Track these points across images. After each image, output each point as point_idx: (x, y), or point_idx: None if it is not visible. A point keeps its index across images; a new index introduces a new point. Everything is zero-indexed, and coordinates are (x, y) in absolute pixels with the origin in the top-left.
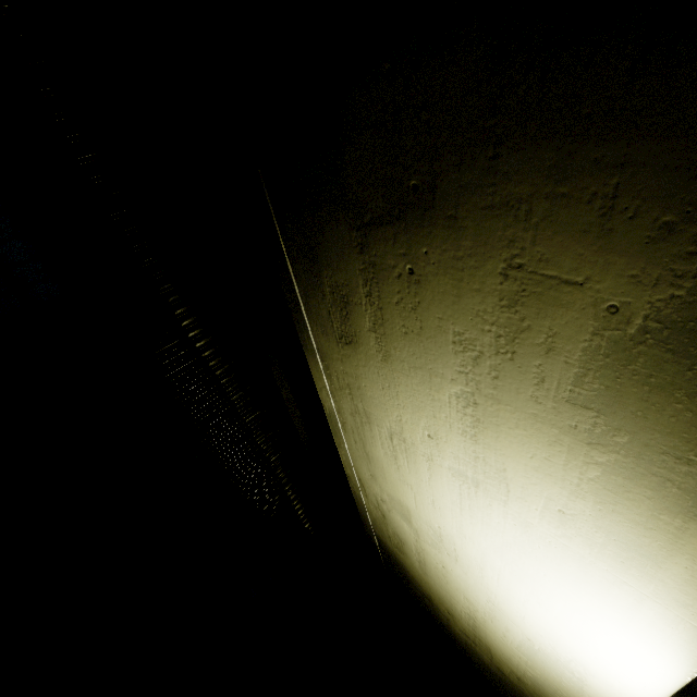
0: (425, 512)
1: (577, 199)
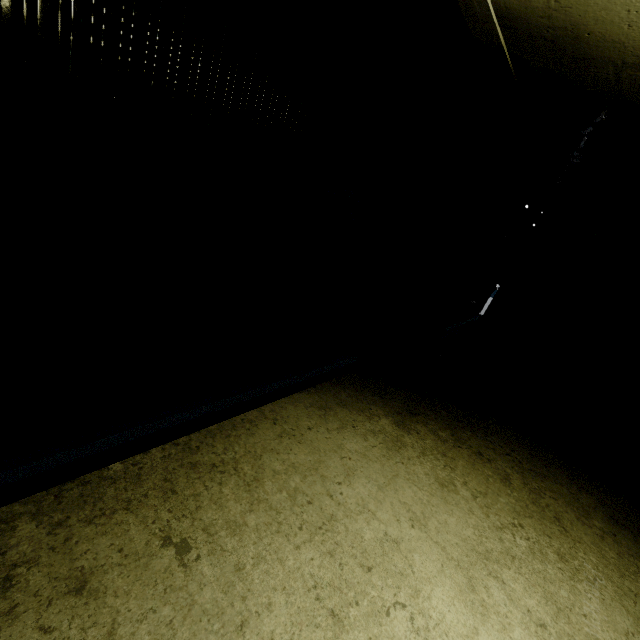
0: None
1: None
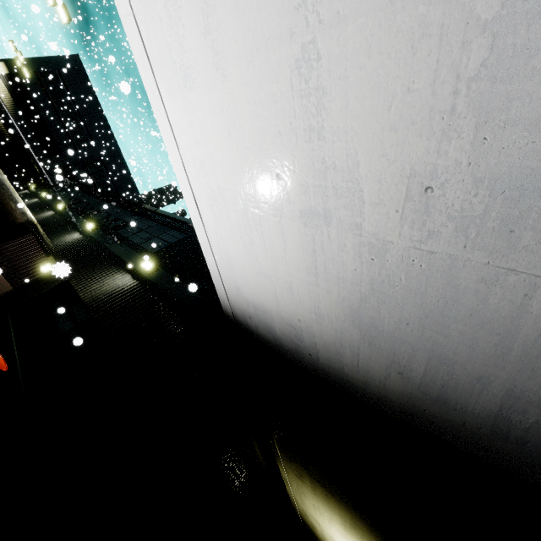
0: (326, 528)
1: (364, 525)
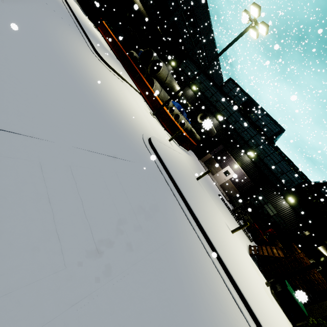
0: None
1: None
